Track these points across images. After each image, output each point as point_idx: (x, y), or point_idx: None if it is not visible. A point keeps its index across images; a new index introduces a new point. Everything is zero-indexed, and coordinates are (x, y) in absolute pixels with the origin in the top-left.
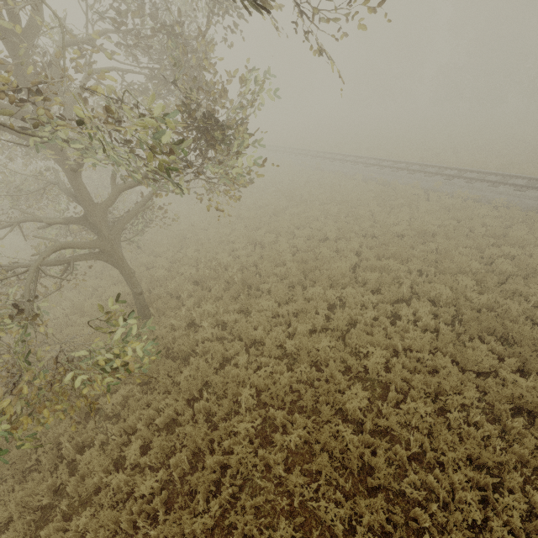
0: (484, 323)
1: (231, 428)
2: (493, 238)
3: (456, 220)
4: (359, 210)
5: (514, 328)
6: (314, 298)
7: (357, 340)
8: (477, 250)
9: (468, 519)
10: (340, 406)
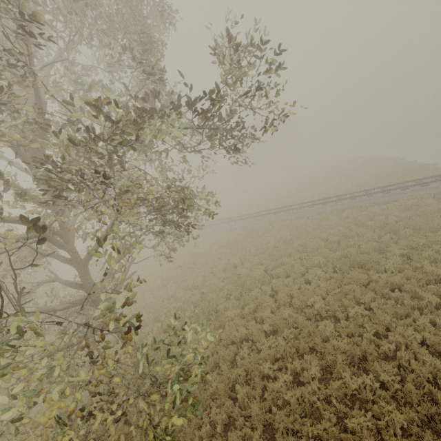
0: (348, 262)
1: (276, 388)
2: (318, 229)
3: (295, 229)
4: (243, 244)
5: (360, 259)
6: (257, 296)
7: (300, 303)
8: (316, 237)
9: (418, 342)
10: (323, 335)
